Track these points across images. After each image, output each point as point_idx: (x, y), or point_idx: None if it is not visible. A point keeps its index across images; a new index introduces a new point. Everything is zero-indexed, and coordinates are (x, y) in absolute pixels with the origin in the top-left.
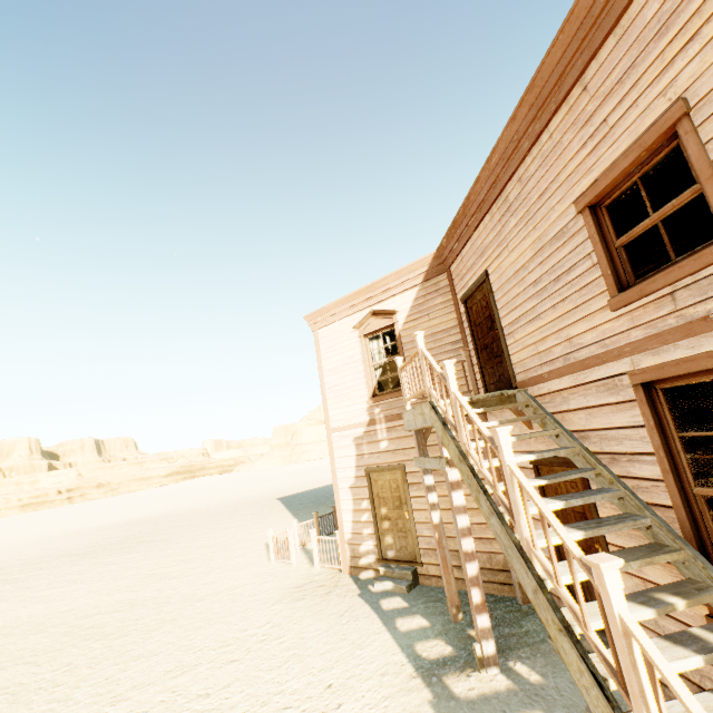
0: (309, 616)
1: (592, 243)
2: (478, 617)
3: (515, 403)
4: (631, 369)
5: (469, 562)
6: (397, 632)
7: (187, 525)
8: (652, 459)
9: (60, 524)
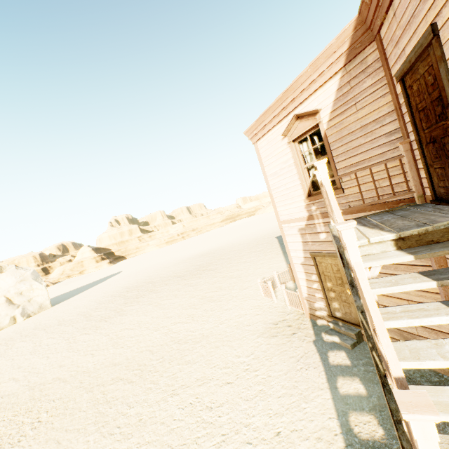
0: (276, 355)
1: None
2: None
3: None
4: None
5: None
6: (336, 393)
7: (227, 258)
8: None
9: (178, 254)
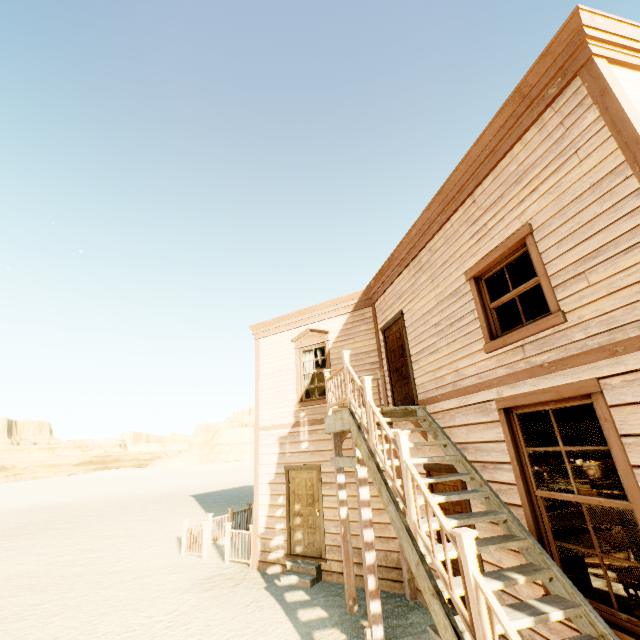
0: (216, 605)
1: (475, 303)
2: (371, 603)
3: (415, 417)
4: (497, 397)
5: (368, 551)
6: (298, 621)
7: (96, 515)
8: (509, 467)
9: None
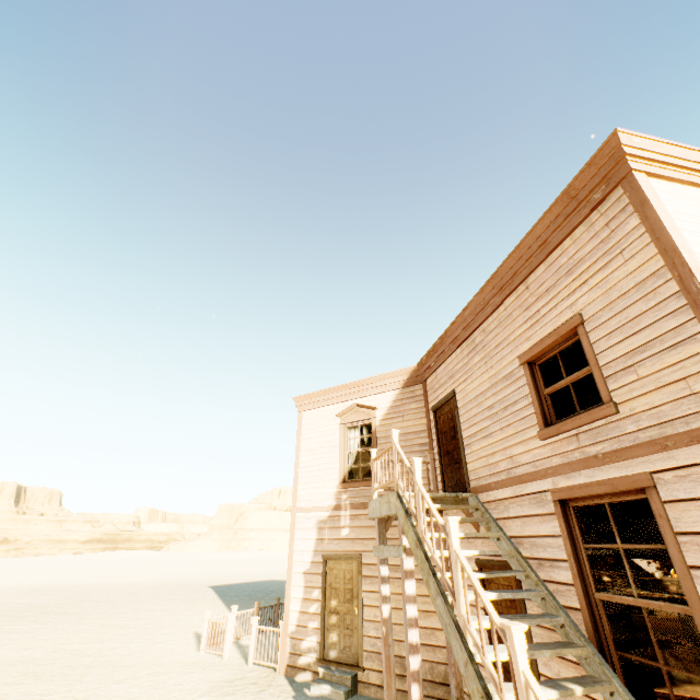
0: None
1: (528, 388)
2: None
3: (467, 505)
4: (552, 487)
5: (413, 654)
6: None
7: (105, 601)
8: (566, 565)
9: None
